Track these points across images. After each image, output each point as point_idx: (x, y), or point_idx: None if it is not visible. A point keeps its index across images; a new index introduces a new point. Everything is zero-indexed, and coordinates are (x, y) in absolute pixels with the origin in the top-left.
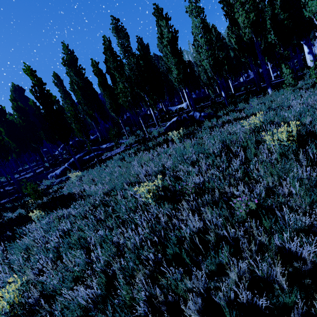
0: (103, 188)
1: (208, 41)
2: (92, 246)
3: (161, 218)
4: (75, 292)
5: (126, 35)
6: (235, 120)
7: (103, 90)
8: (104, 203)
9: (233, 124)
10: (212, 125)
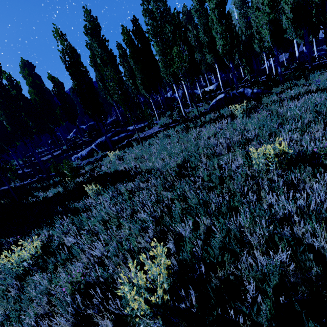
0: (176, 160)
1: (272, 2)
2: (241, 209)
3: (306, 182)
4: (244, 260)
5: None
6: (309, 93)
7: (134, 63)
8: (180, 176)
9: (314, 95)
10: (279, 98)
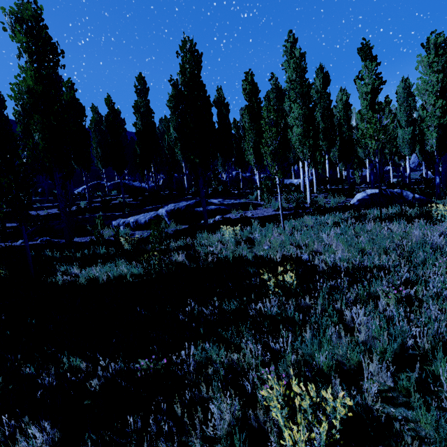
0: None
1: (446, 106)
2: None
3: None
4: None
5: (304, 62)
6: None
7: (250, 120)
8: None
9: None
10: None
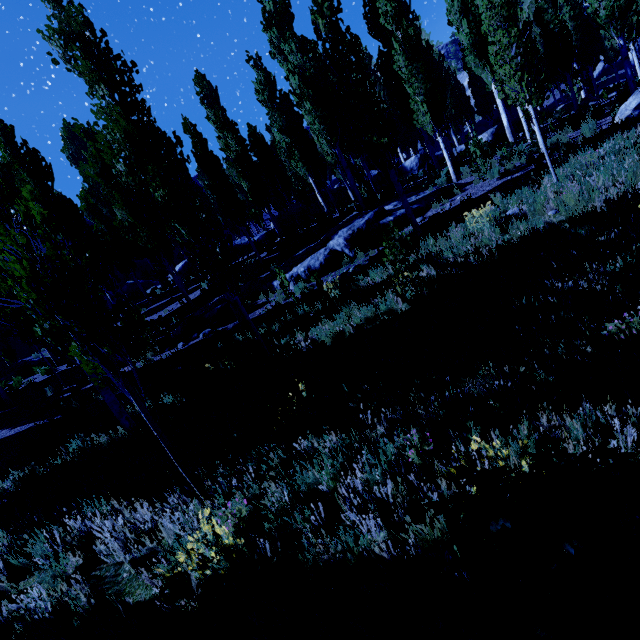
0: None
1: None
2: None
3: None
4: None
5: None
6: None
7: (408, 60)
8: None
9: None
10: None
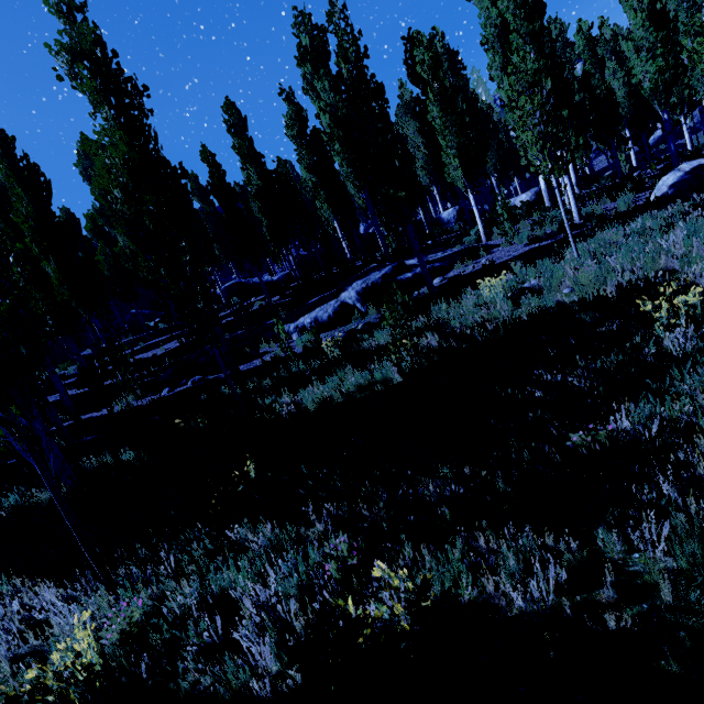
0: None
1: None
2: None
3: None
4: None
5: None
6: None
7: (443, 111)
8: None
9: None
10: None
